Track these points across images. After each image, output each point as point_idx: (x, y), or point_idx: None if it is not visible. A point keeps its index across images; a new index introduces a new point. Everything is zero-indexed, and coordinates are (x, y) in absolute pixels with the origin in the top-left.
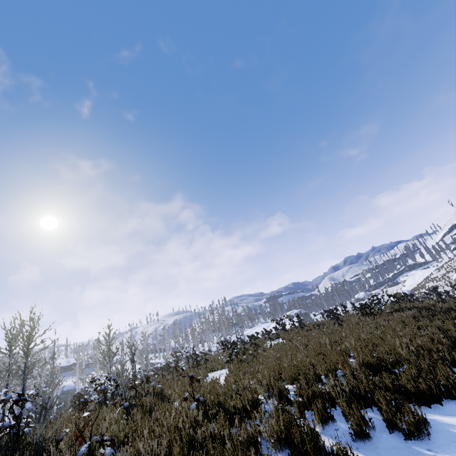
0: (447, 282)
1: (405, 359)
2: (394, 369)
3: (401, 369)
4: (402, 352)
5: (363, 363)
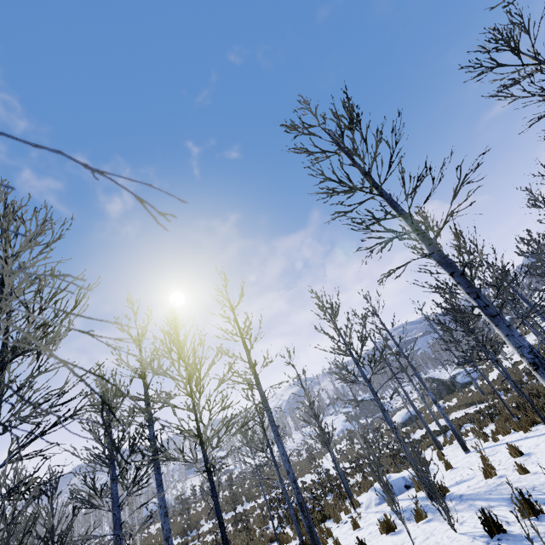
0: None
1: None
2: None
3: None
4: None
5: None
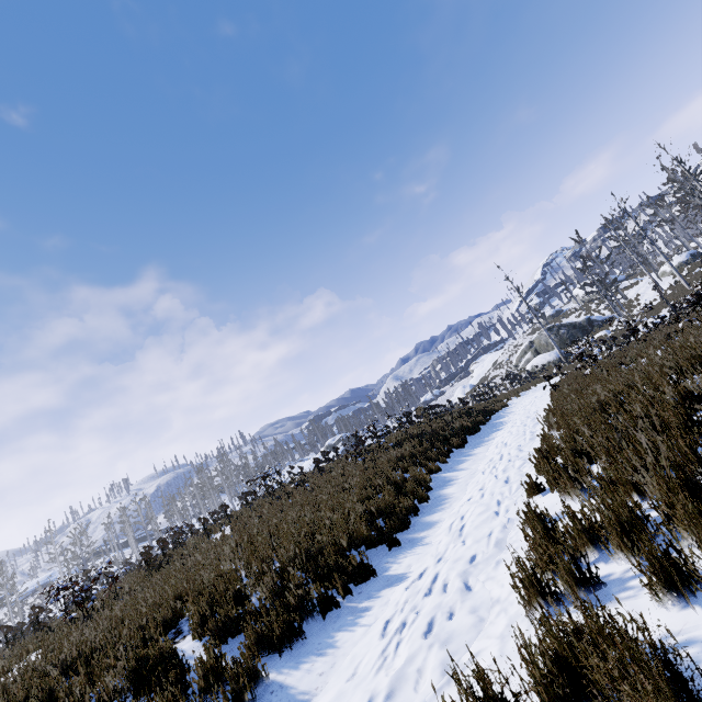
0: (509, 369)
1: (256, 610)
2: (224, 644)
3: (237, 640)
4: (274, 584)
5: (138, 665)
